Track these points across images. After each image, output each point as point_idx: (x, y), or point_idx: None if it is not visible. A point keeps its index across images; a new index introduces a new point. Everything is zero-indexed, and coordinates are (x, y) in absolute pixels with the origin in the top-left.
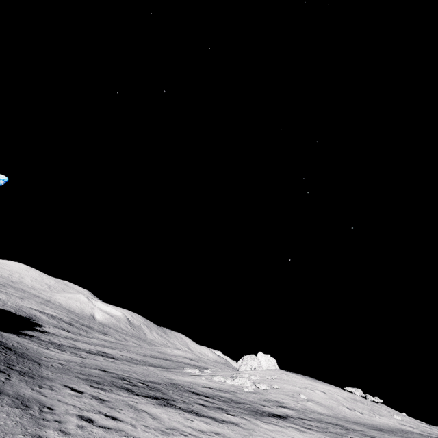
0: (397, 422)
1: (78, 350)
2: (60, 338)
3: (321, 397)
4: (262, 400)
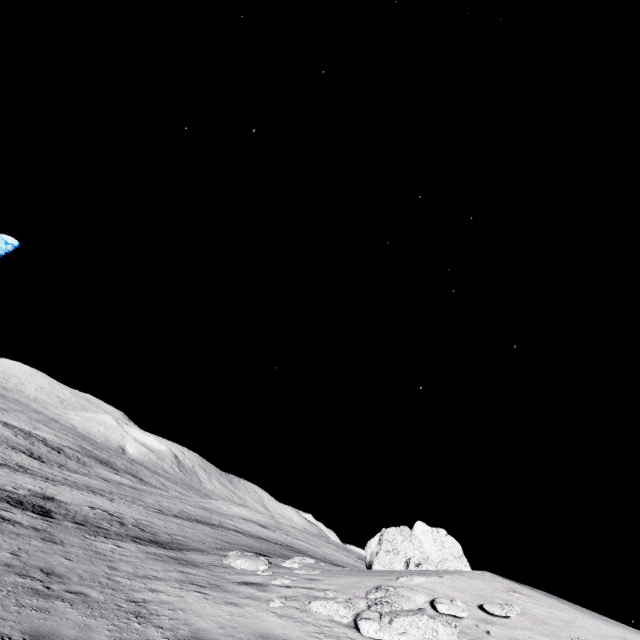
0: None
1: None
2: None
3: None
4: None
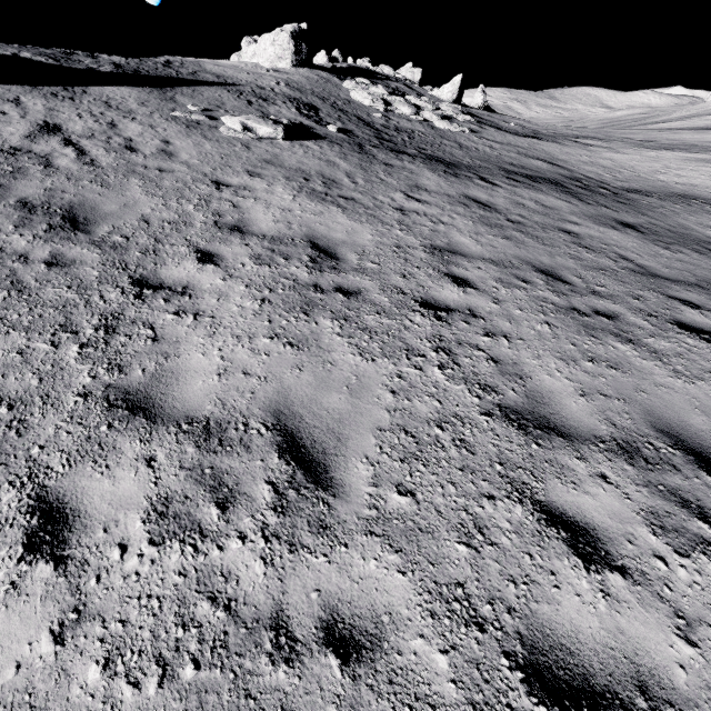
0: None
1: None
2: None
3: None
4: None
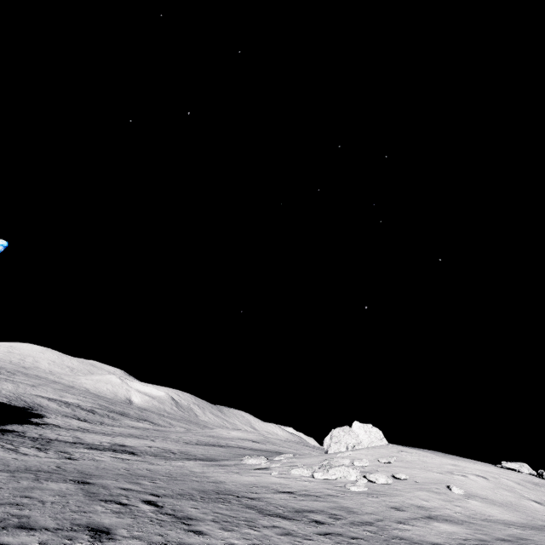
0: None
1: (76, 446)
2: (64, 431)
3: (484, 488)
4: (390, 507)
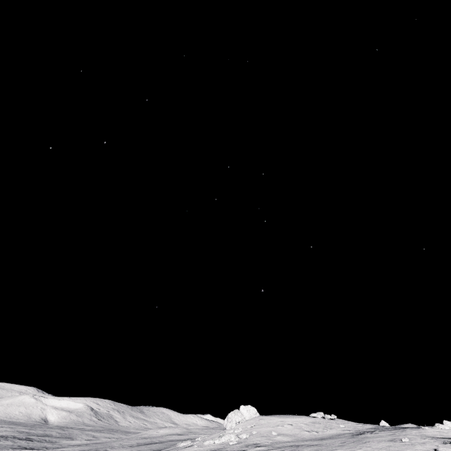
0: (341, 430)
1: None
2: None
3: (288, 429)
4: (243, 446)
